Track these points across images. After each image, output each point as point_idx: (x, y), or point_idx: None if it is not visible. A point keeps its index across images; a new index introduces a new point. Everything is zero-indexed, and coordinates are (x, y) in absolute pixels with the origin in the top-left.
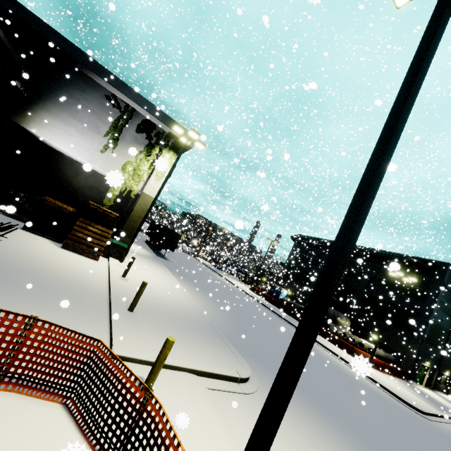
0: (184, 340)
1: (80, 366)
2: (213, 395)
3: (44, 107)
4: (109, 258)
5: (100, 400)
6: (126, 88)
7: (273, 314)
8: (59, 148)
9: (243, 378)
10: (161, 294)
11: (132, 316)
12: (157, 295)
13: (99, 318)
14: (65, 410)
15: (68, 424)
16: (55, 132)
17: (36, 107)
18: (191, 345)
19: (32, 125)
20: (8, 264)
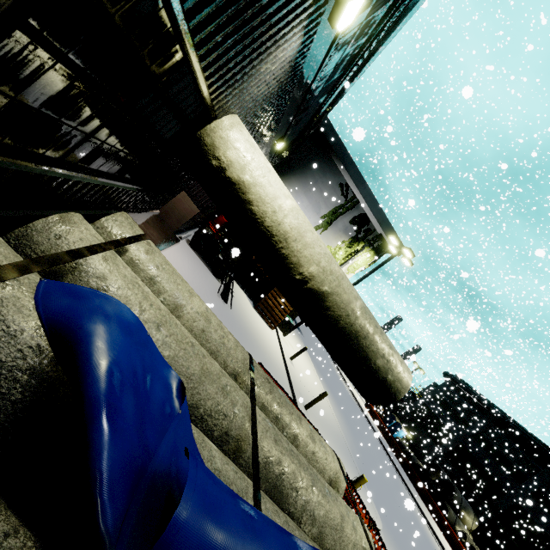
0: None
1: None
2: None
3: (288, 180)
4: (277, 329)
5: None
6: (363, 185)
7: (386, 455)
8: None
9: (378, 528)
10: (313, 391)
11: (307, 415)
12: (312, 392)
13: None
14: None
15: None
16: None
17: (282, 178)
18: None
19: None
20: (244, 328)
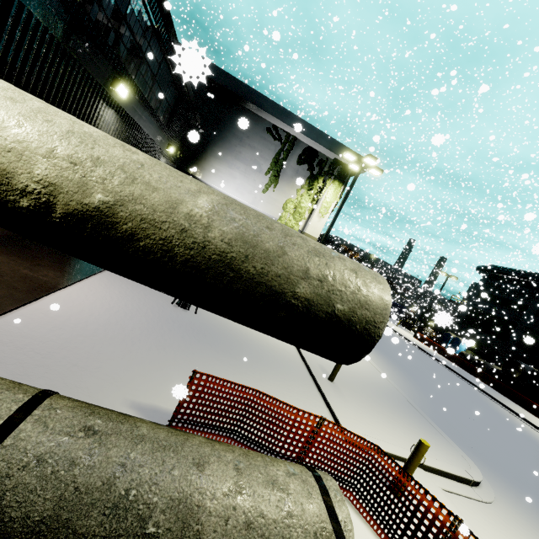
0: (394, 422)
1: (359, 466)
2: (452, 500)
3: (211, 153)
4: None
5: (391, 507)
6: (289, 116)
7: (457, 377)
8: (222, 191)
9: (476, 481)
10: None
11: (335, 387)
12: None
13: (311, 389)
14: (348, 502)
15: (359, 519)
16: (221, 178)
17: (205, 155)
18: (403, 429)
19: (203, 174)
20: (222, 326)
